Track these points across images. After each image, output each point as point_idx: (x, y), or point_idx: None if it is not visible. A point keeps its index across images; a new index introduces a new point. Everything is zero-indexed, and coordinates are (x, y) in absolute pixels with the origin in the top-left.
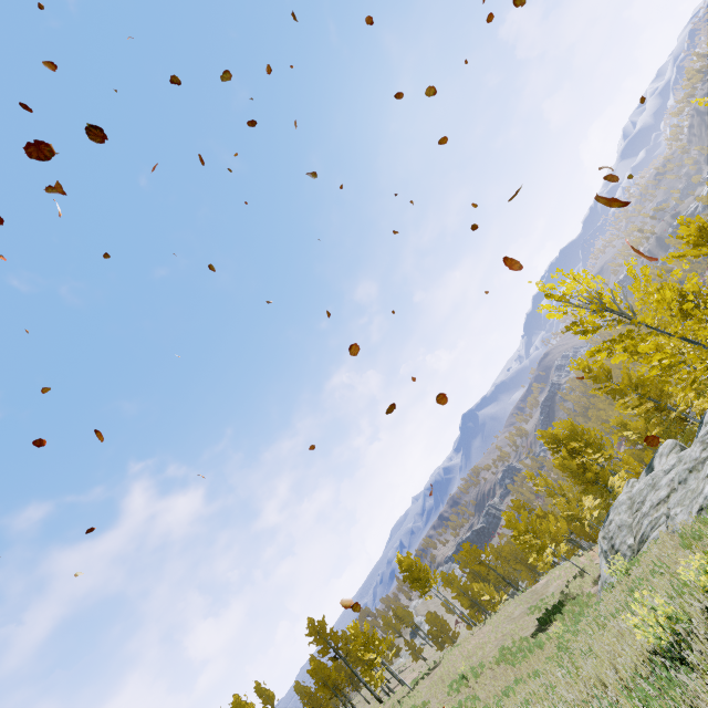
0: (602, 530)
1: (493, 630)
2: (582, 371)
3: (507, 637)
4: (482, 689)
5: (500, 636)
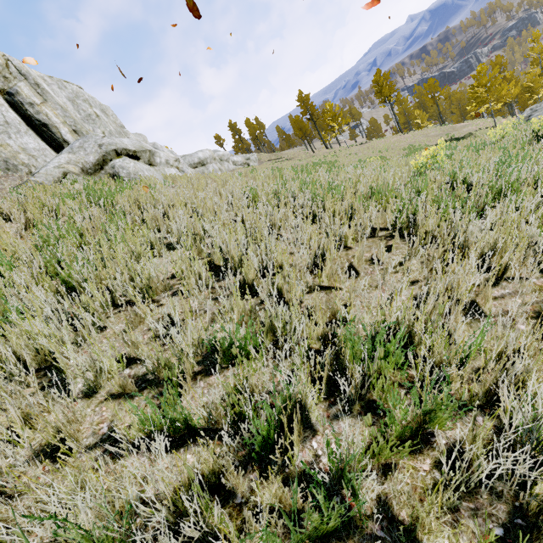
0: (536, 104)
1: (412, 137)
2: None
3: (417, 143)
4: (389, 156)
5: (413, 141)
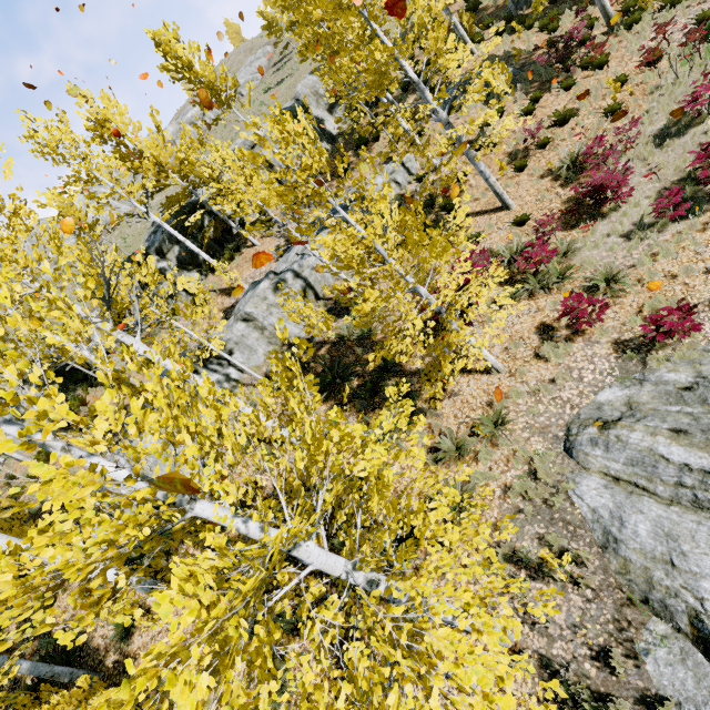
0: None
1: None
2: None
3: None
4: None
5: None
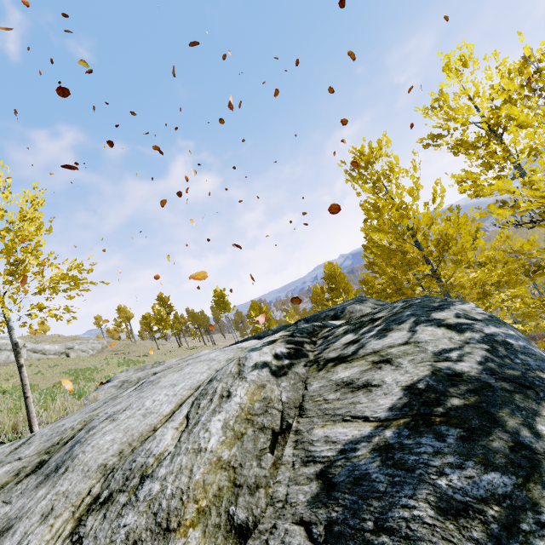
0: None
1: None
2: (364, 237)
3: None
4: None
5: None
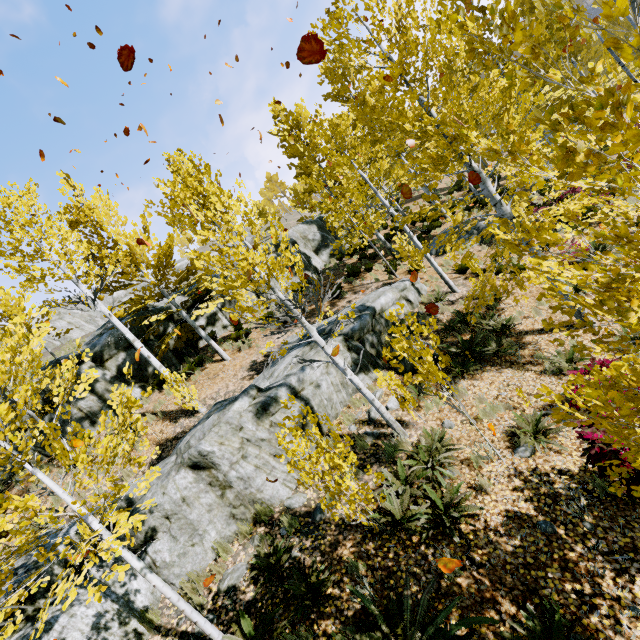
0: None
1: None
2: (326, 77)
3: None
4: None
5: None
